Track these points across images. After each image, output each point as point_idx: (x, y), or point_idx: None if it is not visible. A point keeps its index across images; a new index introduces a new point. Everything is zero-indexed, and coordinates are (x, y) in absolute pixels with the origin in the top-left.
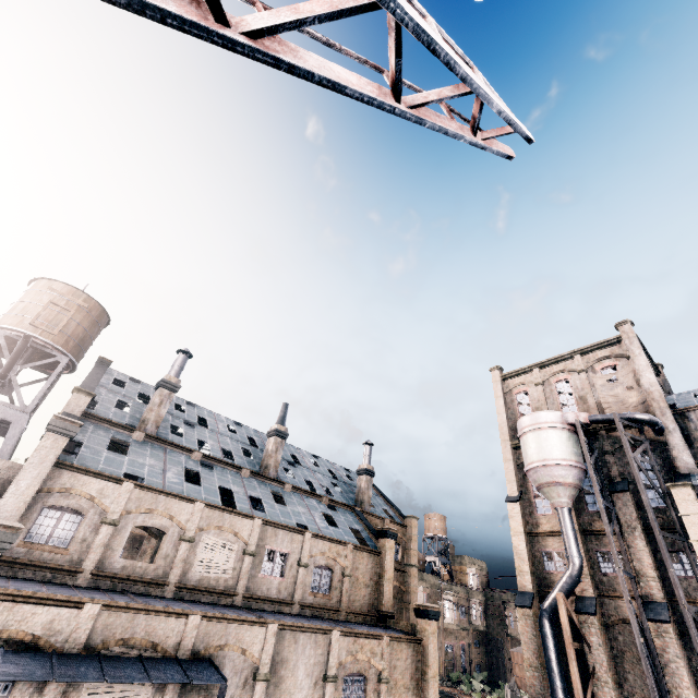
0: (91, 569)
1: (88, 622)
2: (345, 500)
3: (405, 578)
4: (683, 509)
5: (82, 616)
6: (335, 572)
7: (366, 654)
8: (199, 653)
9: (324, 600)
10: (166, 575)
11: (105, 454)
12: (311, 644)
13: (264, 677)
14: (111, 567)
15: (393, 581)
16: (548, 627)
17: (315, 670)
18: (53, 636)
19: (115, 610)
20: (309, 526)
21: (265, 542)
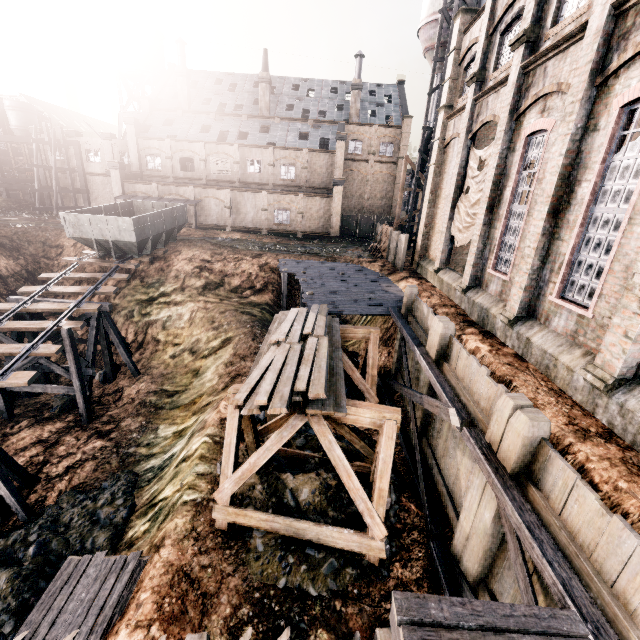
0: (172, 176)
1: (156, 189)
2: (337, 117)
3: (395, 168)
4: (450, 49)
5: (153, 187)
6: (297, 167)
7: (287, 202)
8: (198, 199)
9: (291, 182)
10: (201, 176)
11: (161, 128)
12: (252, 197)
13: (228, 207)
14: (179, 175)
15: (382, 171)
16: (412, 182)
17: (257, 207)
18: (149, 193)
19: (162, 185)
20: (277, 143)
21: (245, 156)
